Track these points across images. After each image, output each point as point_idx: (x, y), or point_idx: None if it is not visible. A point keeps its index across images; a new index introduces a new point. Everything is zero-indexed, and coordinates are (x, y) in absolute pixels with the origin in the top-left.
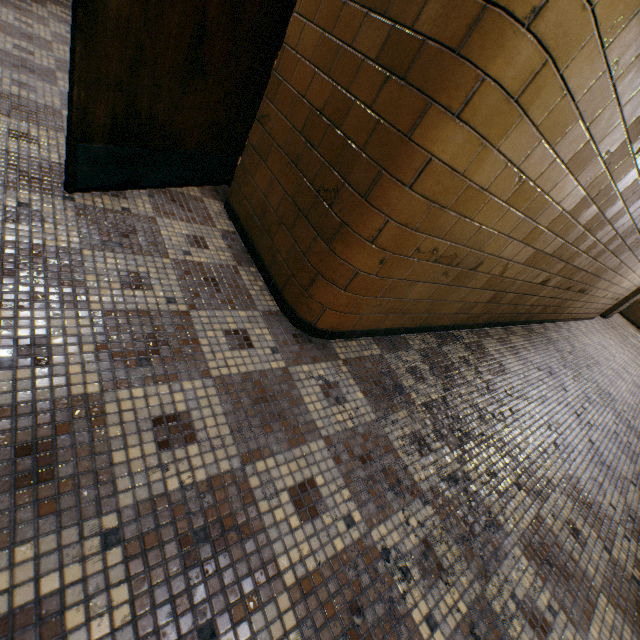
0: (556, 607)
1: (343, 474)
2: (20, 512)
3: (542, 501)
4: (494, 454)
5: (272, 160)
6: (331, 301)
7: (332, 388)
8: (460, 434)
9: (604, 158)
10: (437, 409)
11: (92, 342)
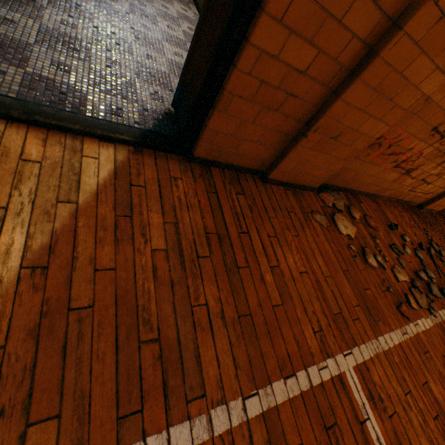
0: None
1: None
2: None
3: None
4: None
5: None
6: None
7: None
8: None
9: None
10: None
11: None
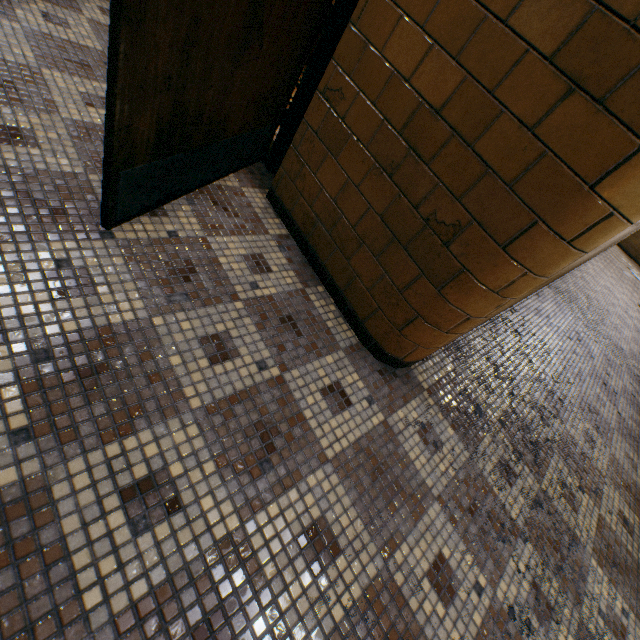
0: (626, 608)
1: (460, 535)
2: None
3: (599, 498)
4: (559, 459)
5: (347, 157)
6: (427, 341)
7: (427, 431)
8: (532, 447)
9: None
10: (509, 423)
11: (209, 457)
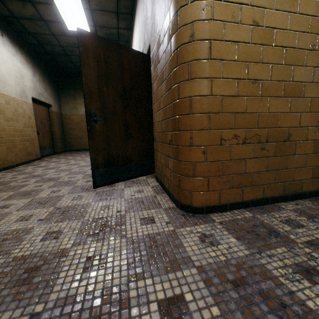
0: None
1: (213, 294)
2: (8, 297)
3: None
4: None
5: (159, 148)
6: (192, 186)
7: (208, 237)
8: None
9: (315, 49)
10: None
11: (78, 229)
